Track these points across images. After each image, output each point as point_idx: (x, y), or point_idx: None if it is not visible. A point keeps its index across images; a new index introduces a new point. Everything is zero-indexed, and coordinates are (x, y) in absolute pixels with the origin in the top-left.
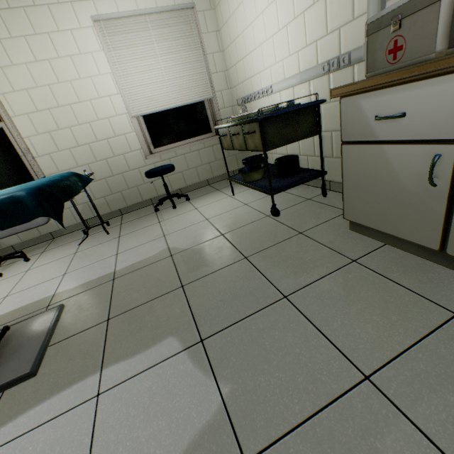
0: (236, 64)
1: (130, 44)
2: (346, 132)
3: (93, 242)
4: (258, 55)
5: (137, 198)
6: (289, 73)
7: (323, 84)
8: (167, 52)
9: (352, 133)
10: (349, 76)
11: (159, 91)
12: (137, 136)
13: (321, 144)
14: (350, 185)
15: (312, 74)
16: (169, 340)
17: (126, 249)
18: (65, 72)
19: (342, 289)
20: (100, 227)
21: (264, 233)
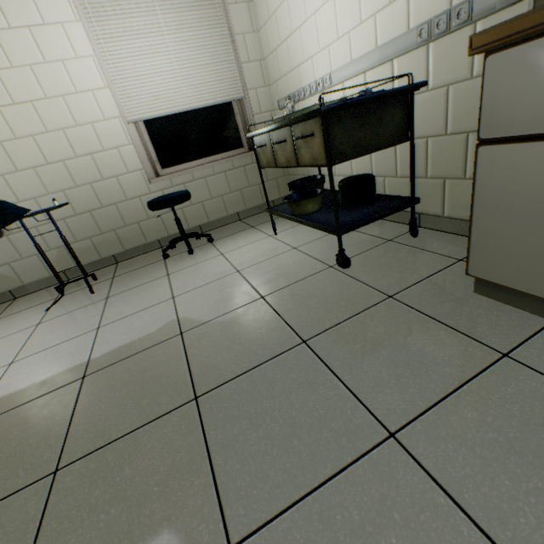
0: (277, 49)
1: (122, 13)
2: (492, 121)
3: (68, 306)
4: (310, 30)
5: (138, 239)
6: (358, 51)
7: (417, 63)
8: (178, 28)
9: (507, 122)
10: (465, 43)
11: (166, 86)
12: (136, 150)
13: (413, 156)
14: (487, 218)
15: (399, 46)
16: (163, 542)
17: (113, 319)
18: (22, 50)
19: (506, 422)
20: (83, 281)
21: (329, 295)
